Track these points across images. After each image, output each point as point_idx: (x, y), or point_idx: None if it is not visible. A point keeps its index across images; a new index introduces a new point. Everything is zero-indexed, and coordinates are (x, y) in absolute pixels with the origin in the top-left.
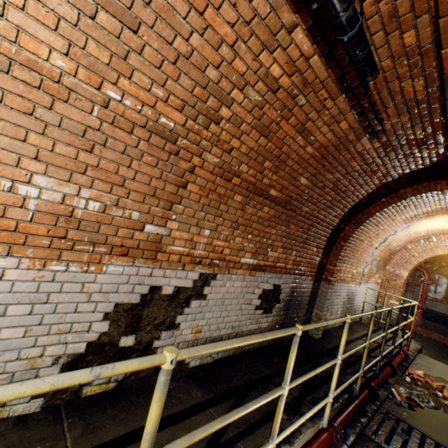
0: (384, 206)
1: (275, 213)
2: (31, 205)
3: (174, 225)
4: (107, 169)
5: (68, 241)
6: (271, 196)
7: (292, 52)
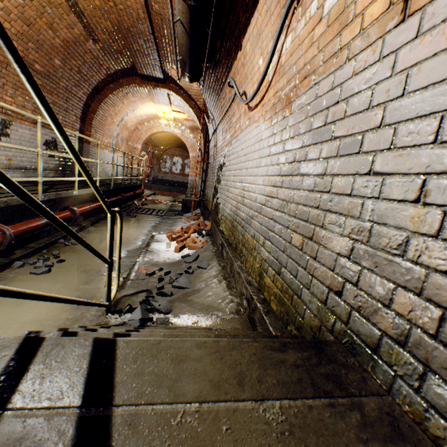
0: (114, 91)
1: (42, 84)
2: None
3: None
4: None
5: None
6: (37, 69)
7: None
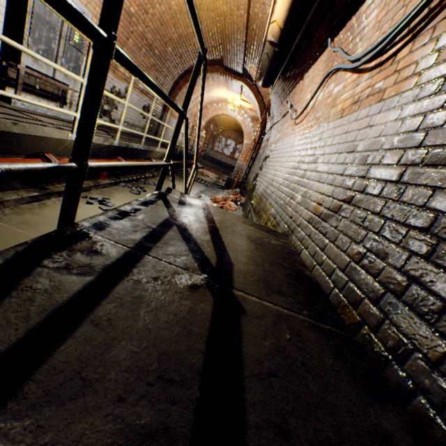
0: (200, 75)
1: (154, 64)
2: None
3: None
4: None
5: None
6: (155, 53)
7: (180, 1)
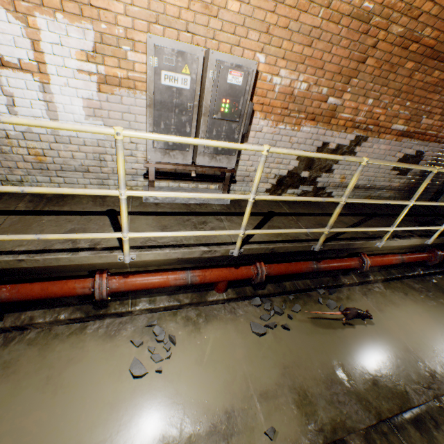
0: None
1: None
2: (276, 89)
3: (347, 96)
4: (315, 58)
5: (287, 111)
6: None
7: None
